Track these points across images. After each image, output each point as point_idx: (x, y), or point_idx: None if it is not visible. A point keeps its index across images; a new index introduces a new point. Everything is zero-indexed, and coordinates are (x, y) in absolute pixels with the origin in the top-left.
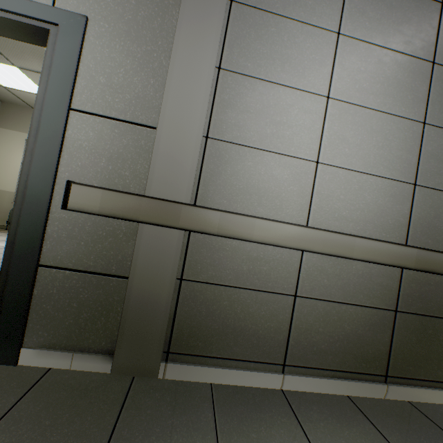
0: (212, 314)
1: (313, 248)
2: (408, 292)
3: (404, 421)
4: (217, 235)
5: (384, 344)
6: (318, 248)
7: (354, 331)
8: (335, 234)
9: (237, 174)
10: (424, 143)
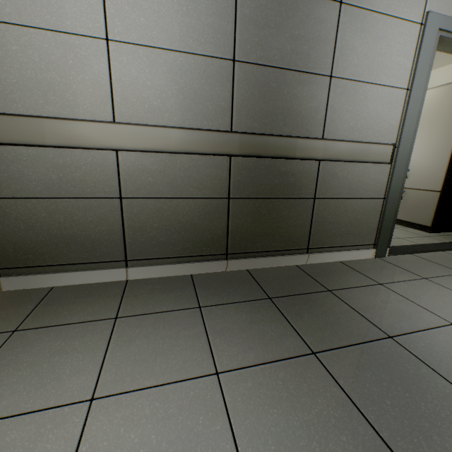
0: (34, 228)
1: (123, 146)
2: (239, 179)
3: (227, 282)
4: (0, 144)
5: (221, 229)
6: (129, 145)
7: (190, 222)
8: (145, 127)
9: (3, 63)
10: (240, 4)
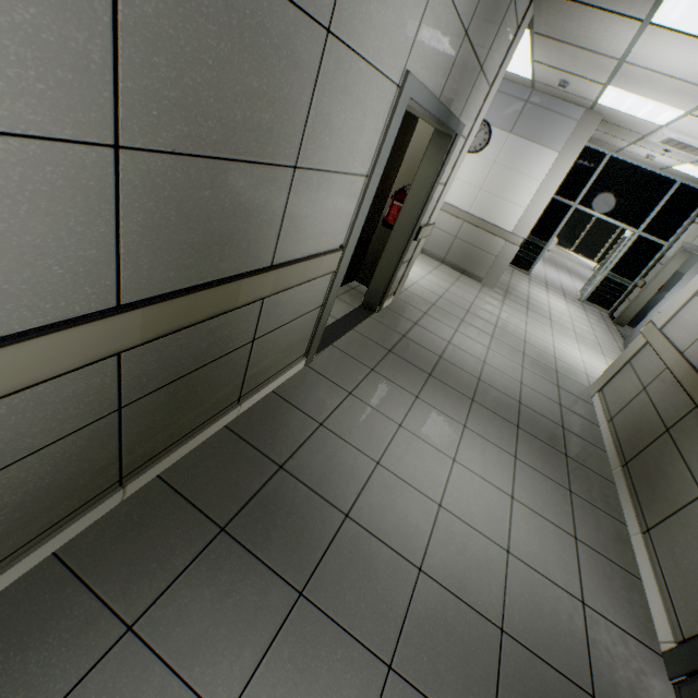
0: None
1: None
2: (140, 372)
3: (143, 532)
4: None
5: (109, 456)
6: None
7: (36, 488)
8: None
9: None
10: None
